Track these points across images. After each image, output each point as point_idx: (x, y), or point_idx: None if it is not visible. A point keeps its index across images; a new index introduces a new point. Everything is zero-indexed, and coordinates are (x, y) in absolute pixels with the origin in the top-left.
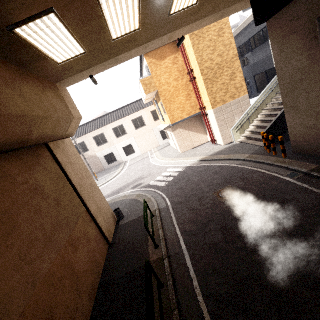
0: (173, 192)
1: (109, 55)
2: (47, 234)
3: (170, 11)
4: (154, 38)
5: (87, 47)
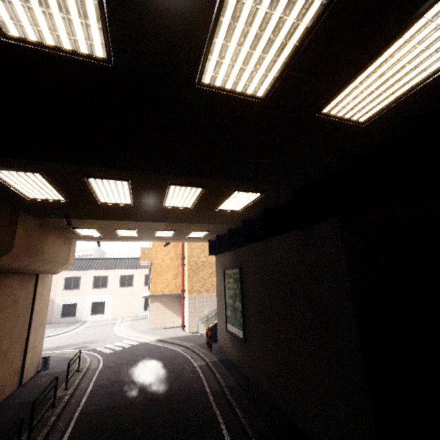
0: (111, 359)
1: (116, 238)
2: (2, 335)
3: (155, 236)
4: (148, 239)
5: (104, 235)
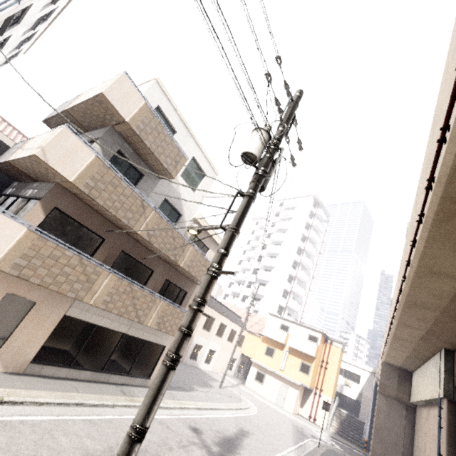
0: None
1: None
2: None
3: None
4: None
5: None
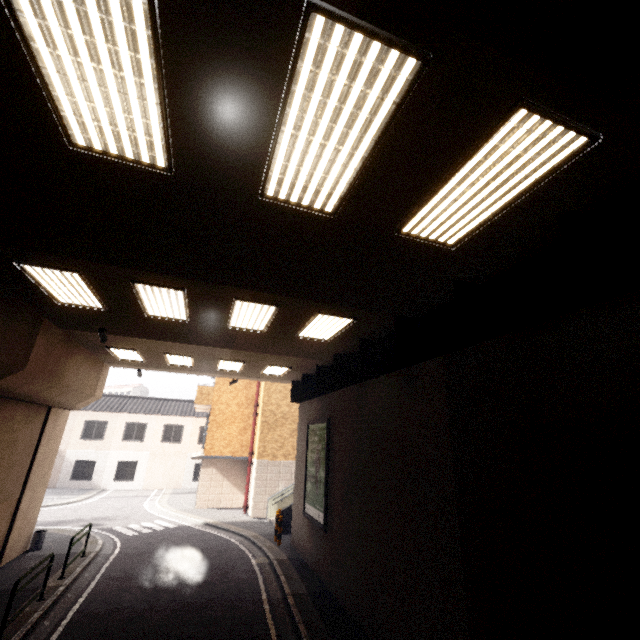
0: (134, 544)
1: (164, 367)
2: None
3: (217, 369)
4: (207, 372)
5: (148, 361)
